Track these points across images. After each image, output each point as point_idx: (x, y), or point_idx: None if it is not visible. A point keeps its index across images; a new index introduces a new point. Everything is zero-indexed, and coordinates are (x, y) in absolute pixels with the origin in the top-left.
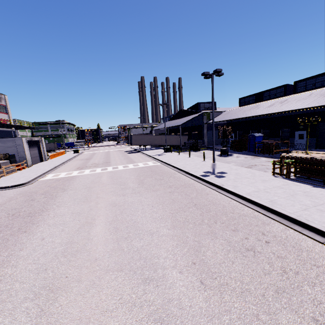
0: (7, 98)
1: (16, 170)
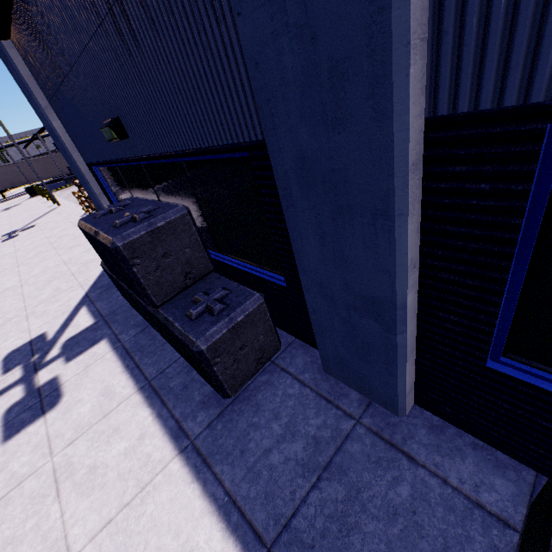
0: None
1: None
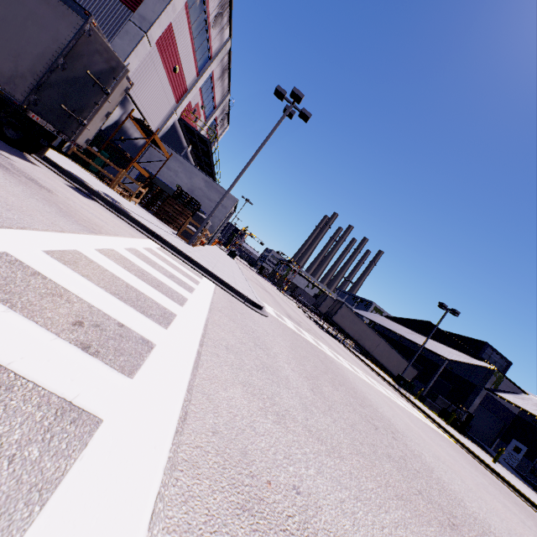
0: (226, 130)
1: (201, 243)
